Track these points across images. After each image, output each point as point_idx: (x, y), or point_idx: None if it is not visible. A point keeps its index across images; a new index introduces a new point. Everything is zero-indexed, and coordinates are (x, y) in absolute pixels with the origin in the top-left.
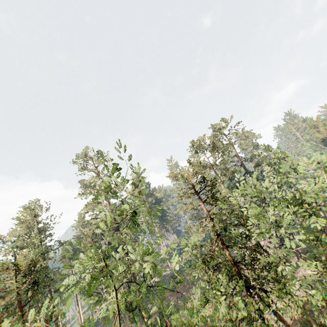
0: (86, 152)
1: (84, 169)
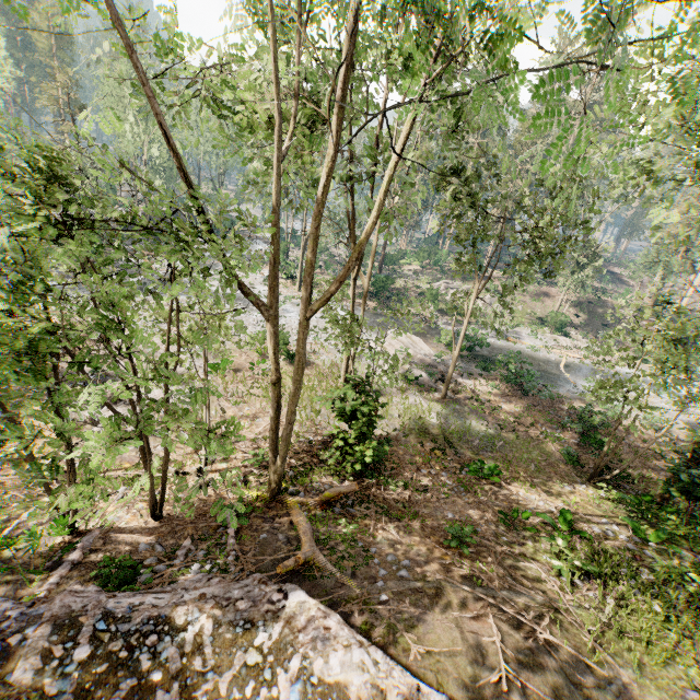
0: None
1: None
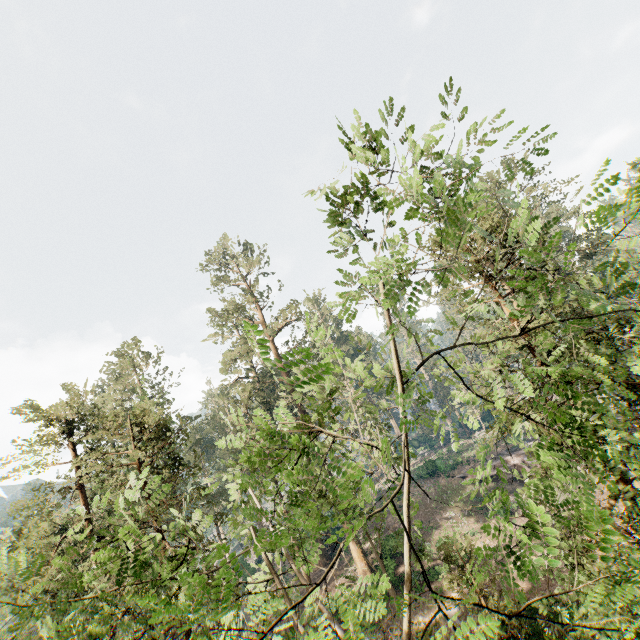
0: (226, 247)
1: (223, 280)
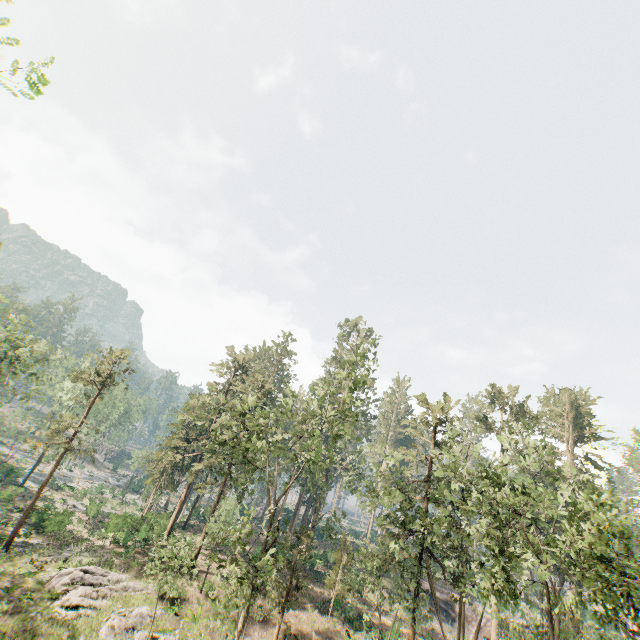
0: (357, 322)
1: (343, 338)
